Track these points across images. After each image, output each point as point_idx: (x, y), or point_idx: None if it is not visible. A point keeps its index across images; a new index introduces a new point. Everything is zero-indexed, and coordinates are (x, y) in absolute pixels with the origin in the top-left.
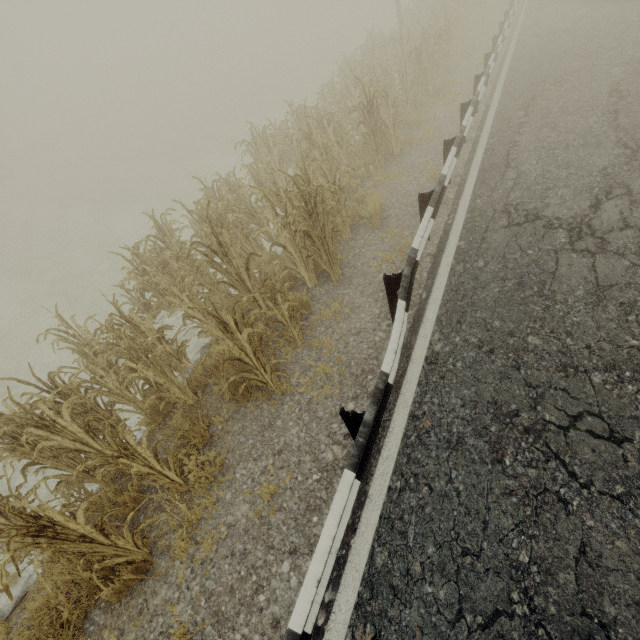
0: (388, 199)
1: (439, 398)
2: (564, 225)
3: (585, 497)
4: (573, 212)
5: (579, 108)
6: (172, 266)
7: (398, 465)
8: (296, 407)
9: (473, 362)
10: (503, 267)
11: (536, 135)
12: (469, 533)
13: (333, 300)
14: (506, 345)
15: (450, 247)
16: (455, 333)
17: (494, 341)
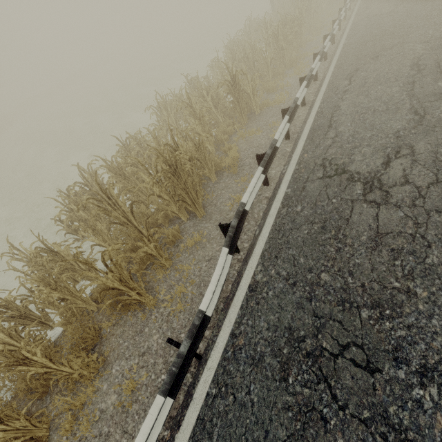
0: (246, 150)
1: (252, 321)
2: (361, 179)
3: (340, 418)
4: (369, 168)
5: (387, 79)
6: (89, 205)
7: (216, 375)
8: (159, 318)
9: (280, 292)
10: (313, 212)
11: (354, 101)
12: (254, 439)
13: (197, 232)
14: (305, 279)
15: (280, 193)
16: (272, 266)
17: (297, 275)
